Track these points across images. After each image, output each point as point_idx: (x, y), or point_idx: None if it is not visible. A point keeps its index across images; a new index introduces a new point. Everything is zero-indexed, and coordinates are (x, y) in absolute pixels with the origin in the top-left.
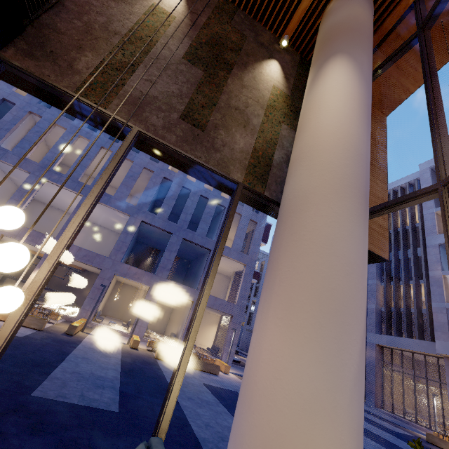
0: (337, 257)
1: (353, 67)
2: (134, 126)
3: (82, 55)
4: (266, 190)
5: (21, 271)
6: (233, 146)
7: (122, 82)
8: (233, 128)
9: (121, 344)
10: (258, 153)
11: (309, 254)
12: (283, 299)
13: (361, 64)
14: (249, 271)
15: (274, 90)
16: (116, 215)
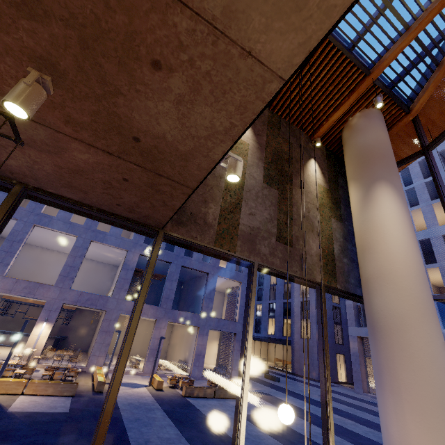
0: (441, 371)
1: (397, 195)
2: (254, 261)
3: (208, 207)
4: (338, 283)
5: (5, 321)
6: (311, 252)
7: (237, 223)
8: (307, 236)
9: (145, 387)
10: (325, 252)
11: (422, 370)
12: (415, 406)
13: (400, 190)
14: (245, 288)
15: (319, 188)
16: (110, 251)
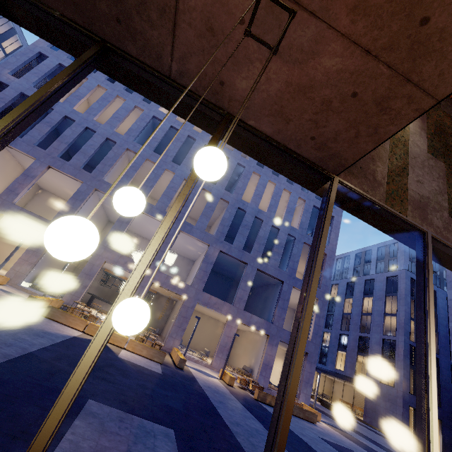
0: None
1: None
2: (427, 231)
3: (376, 165)
4: None
5: (103, 291)
6: None
7: (405, 187)
8: None
9: (217, 379)
10: None
11: None
12: None
13: None
14: (321, 306)
15: None
16: (193, 243)
